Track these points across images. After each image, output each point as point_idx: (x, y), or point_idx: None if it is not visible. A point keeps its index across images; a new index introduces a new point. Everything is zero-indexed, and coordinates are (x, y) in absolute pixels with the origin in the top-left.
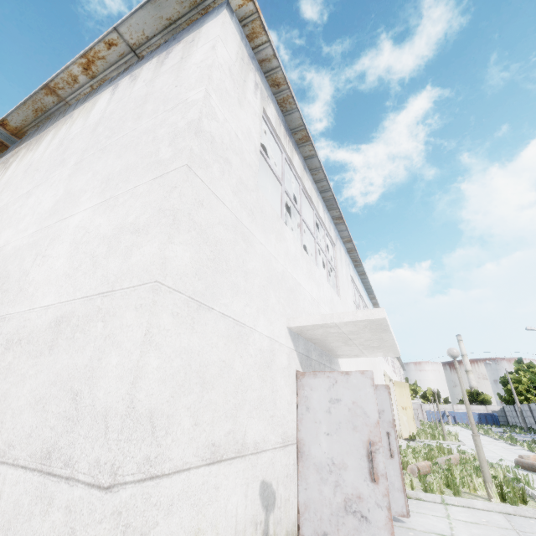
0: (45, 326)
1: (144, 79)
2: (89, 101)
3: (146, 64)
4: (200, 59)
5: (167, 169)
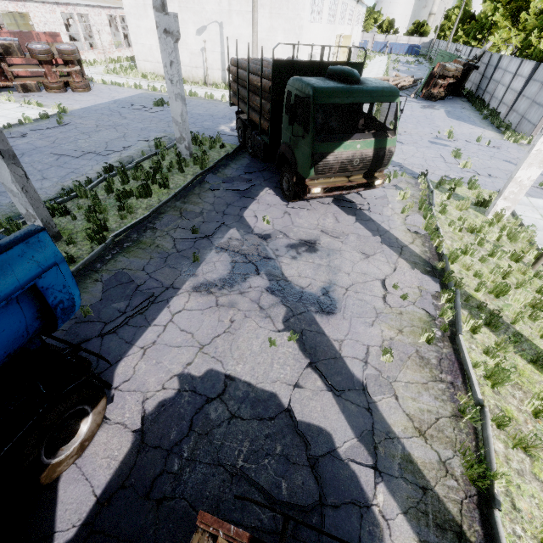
0: None
1: None
2: None
3: None
4: None
5: (299, 38)
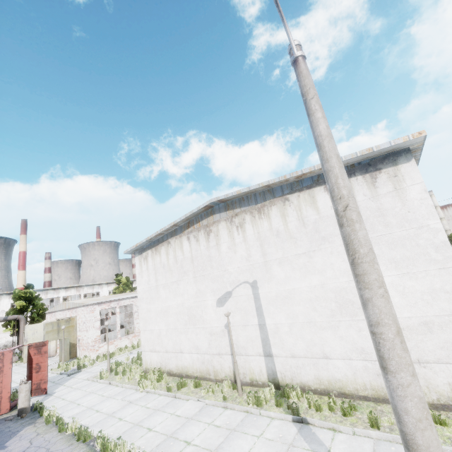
0: (416, 324)
1: (363, 194)
2: (301, 192)
3: (352, 179)
4: (419, 197)
5: (446, 266)
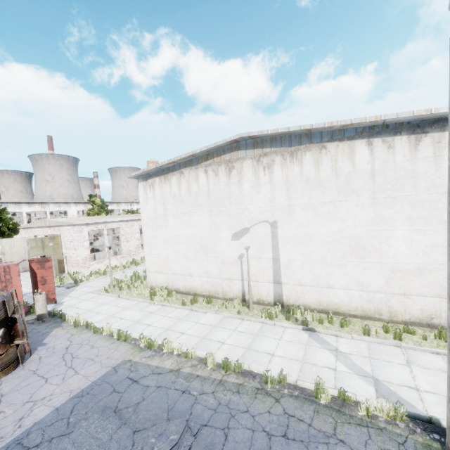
0: (412, 269)
1: (403, 155)
2: (341, 142)
3: (396, 138)
4: None
5: None
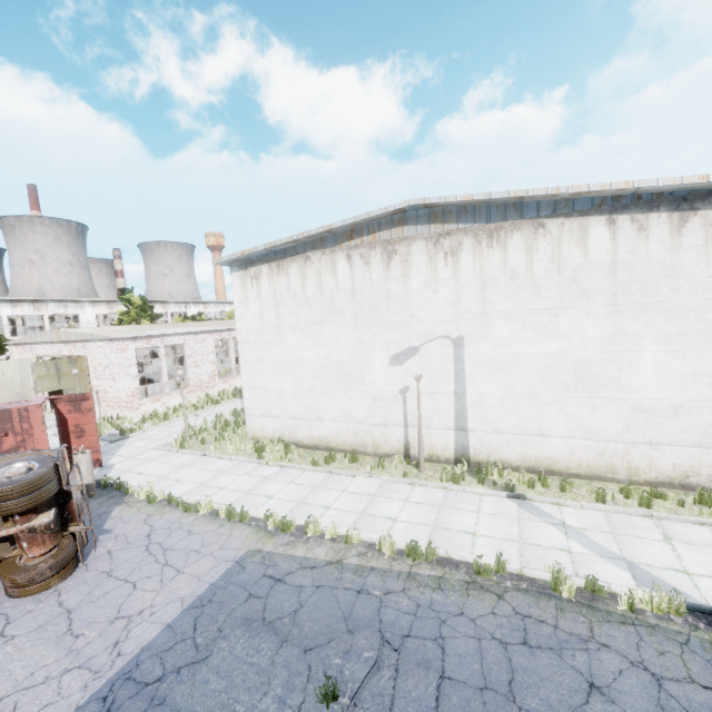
0: (663, 407)
1: (660, 241)
2: (568, 219)
3: (652, 216)
4: None
5: None
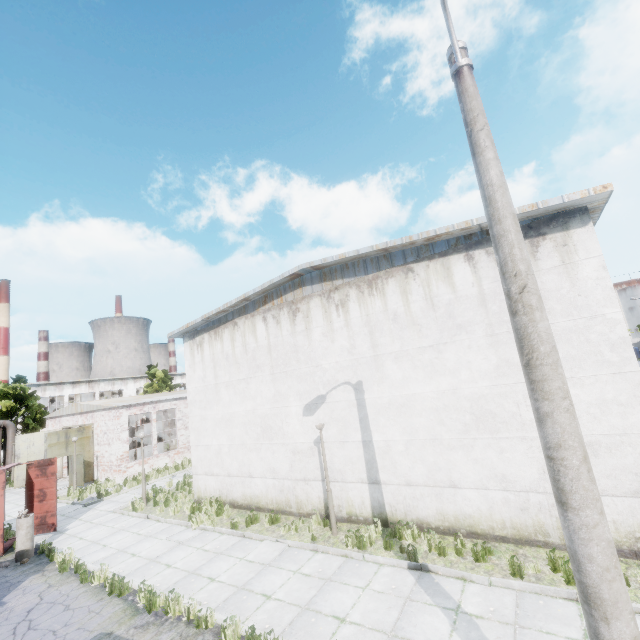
0: None
1: None
2: (431, 261)
3: None
4: (594, 276)
5: (623, 370)
